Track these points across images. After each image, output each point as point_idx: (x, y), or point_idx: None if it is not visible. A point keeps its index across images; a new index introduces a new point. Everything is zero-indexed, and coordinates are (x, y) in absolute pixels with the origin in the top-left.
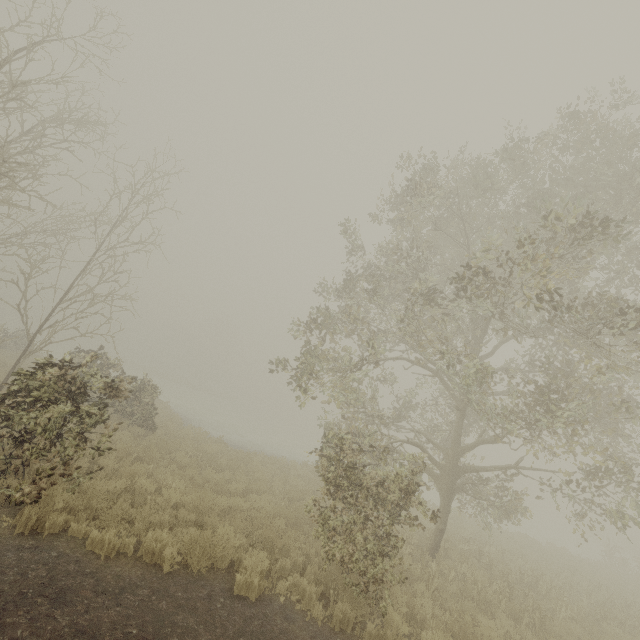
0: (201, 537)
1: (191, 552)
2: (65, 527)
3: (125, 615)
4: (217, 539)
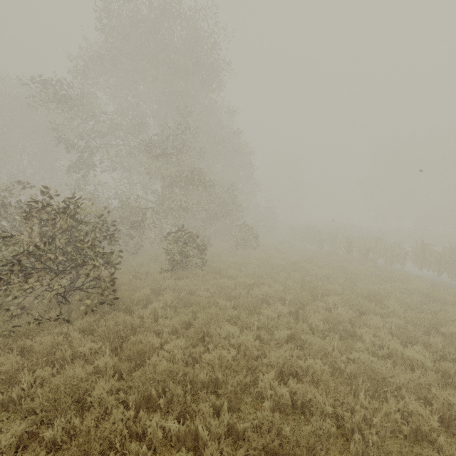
0: None
1: None
2: None
3: None
4: None
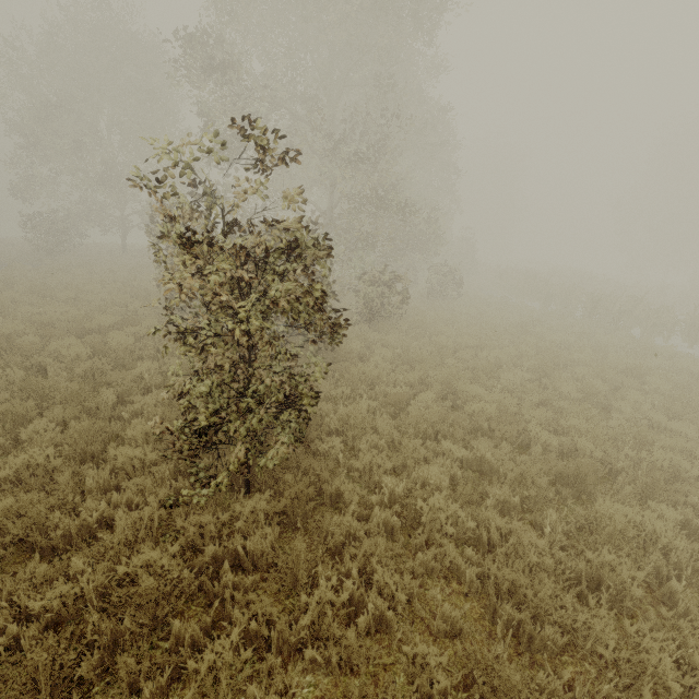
0: None
1: None
2: None
3: None
4: None
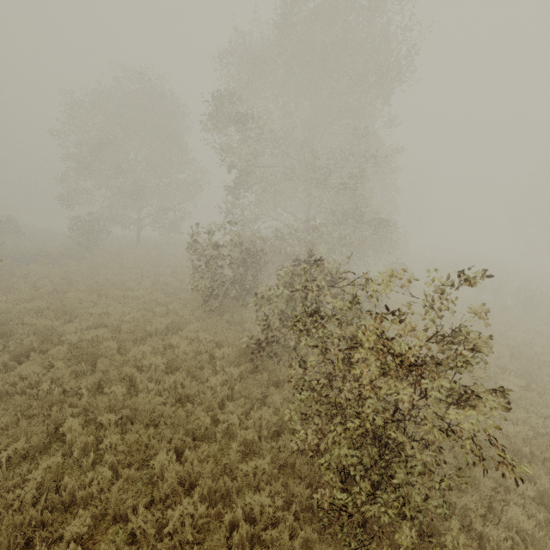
0: (39, 248)
1: (39, 251)
2: (2, 253)
3: (24, 258)
4: (45, 248)
